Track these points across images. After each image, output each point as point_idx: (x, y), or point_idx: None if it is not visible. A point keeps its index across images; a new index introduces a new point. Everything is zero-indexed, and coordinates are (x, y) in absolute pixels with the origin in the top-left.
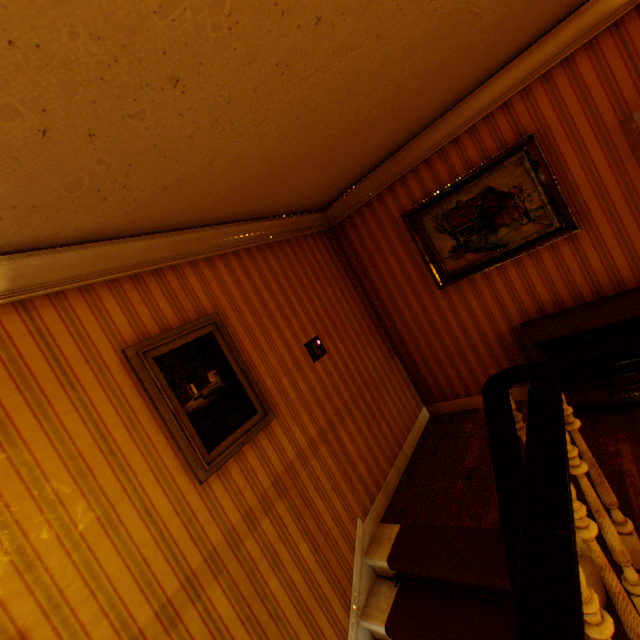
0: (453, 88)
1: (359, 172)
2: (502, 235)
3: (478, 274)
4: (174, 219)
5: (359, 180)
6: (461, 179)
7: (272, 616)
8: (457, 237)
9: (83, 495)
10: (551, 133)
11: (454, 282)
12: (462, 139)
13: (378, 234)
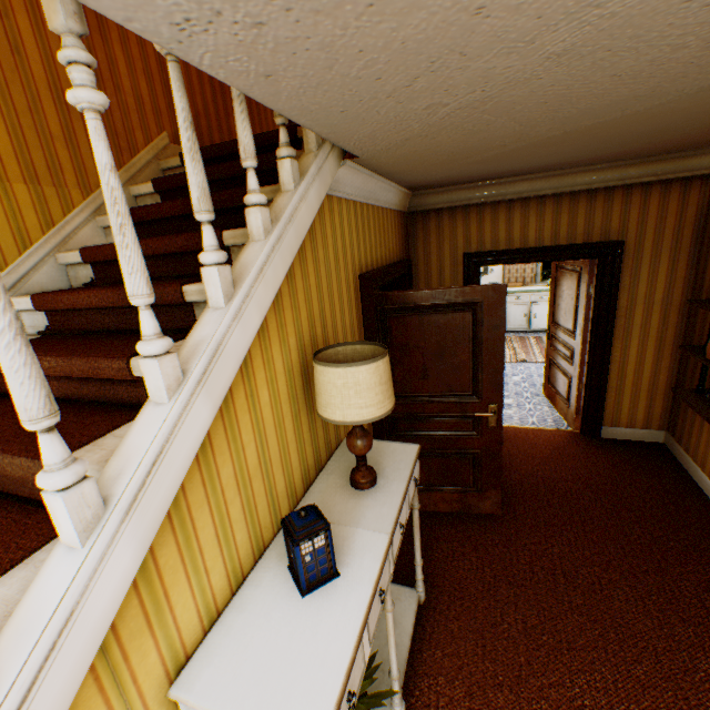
0: None
1: None
2: None
3: None
4: None
5: None
6: None
7: (10, 42)
8: None
9: None
10: None
11: None
12: None
13: None
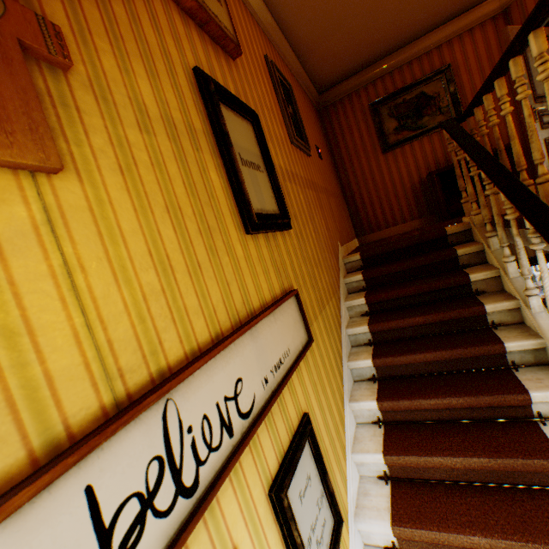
0: (421, 23)
1: (354, 67)
2: (425, 121)
3: (407, 145)
4: (287, 15)
5: (348, 78)
6: (409, 85)
7: (316, 230)
8: (399, 121)
9: (261, 93)
10: (458, 67)
11: (393, 148)
12: (412, 63)
13: (351, 117)
